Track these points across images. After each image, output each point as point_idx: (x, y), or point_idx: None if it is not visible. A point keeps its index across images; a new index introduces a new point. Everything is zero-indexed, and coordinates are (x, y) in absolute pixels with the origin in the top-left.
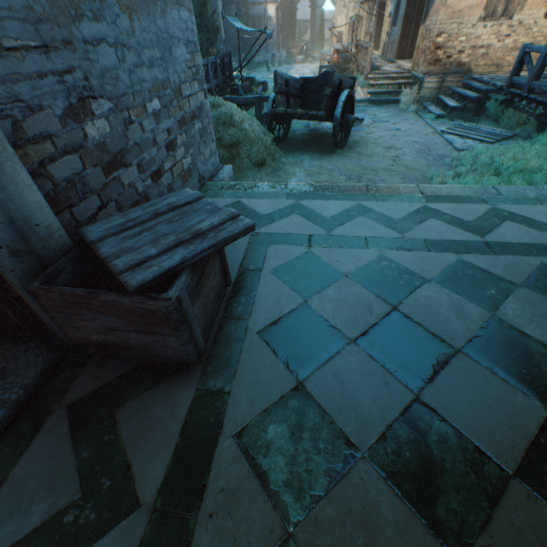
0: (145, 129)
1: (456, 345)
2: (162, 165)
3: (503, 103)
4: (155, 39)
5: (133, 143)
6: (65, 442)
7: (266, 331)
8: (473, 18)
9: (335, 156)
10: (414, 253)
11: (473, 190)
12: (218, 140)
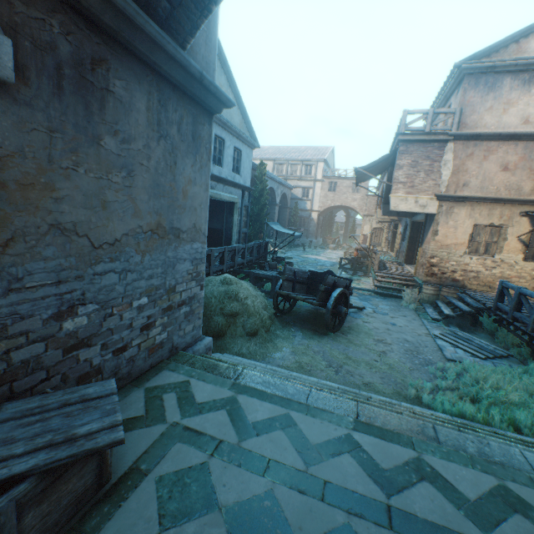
0: (124, 318)
1: None
2: (131, 341)
3: (496, 321)
4: (162, 262)
5: (107, 328)
6: None
7: None
8: (460, 251)
9: (326, 338)
10: (305, 497)
11: (411, 424)
12: (221, 309)
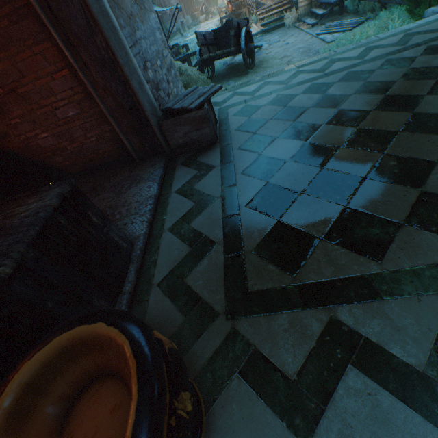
0: (160, 74)
1: (308, 107)
2: (168, 91)
3: None
4: (150, 32)
5: (159, 80)
6: (185, 168)
7: (237, 129)
8: None
9: (249, 75)
10: (292, 89)
11: (323, 56)
12: None
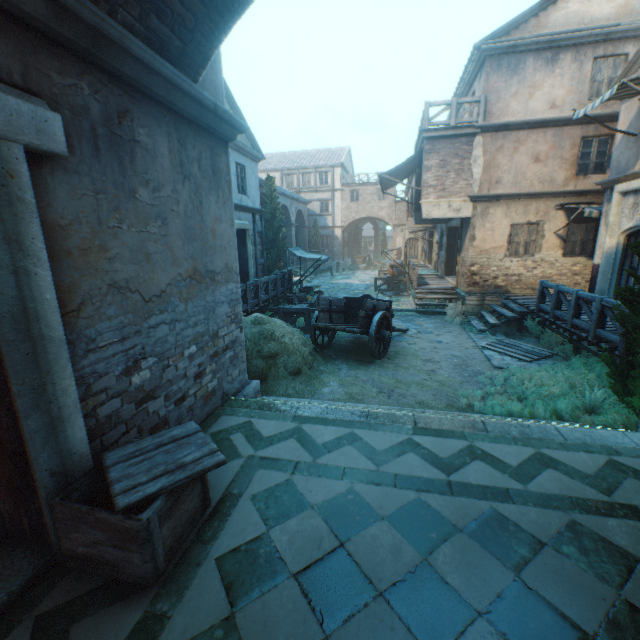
0: (179, 368)
1: (380, 587)
2: (188, 391)
3: (540, 323)
4: (203, 308)
5: (166, 380)
6: None
7: (223, 557)
8: (499, 255)
9: (372, 366)
10: (380, 487)
11: (462, 422)
12: (258, 351)
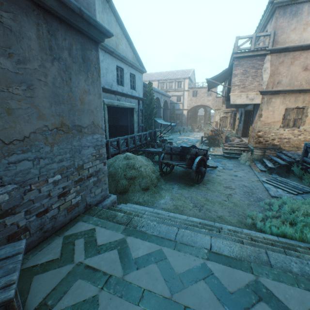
0: (42, 191)
1: None
2: (51, 206)
3: (303, 169)
4: (69, 150)
5: (28, 200)
6: None
7: None
8: (276, 126)
9: (193, 188)
10: None
11: (249, 251)
12: (124, 175)
